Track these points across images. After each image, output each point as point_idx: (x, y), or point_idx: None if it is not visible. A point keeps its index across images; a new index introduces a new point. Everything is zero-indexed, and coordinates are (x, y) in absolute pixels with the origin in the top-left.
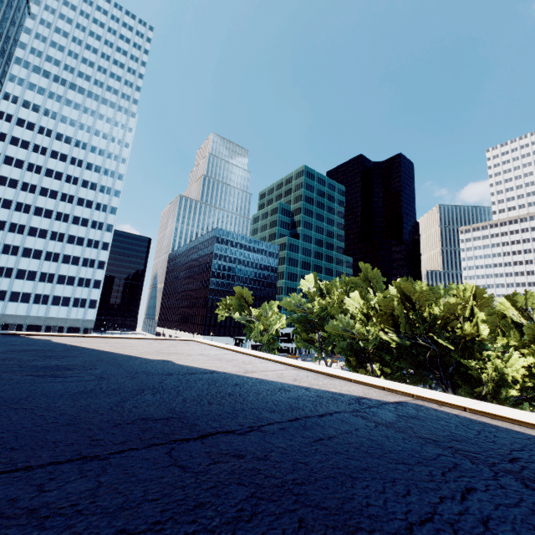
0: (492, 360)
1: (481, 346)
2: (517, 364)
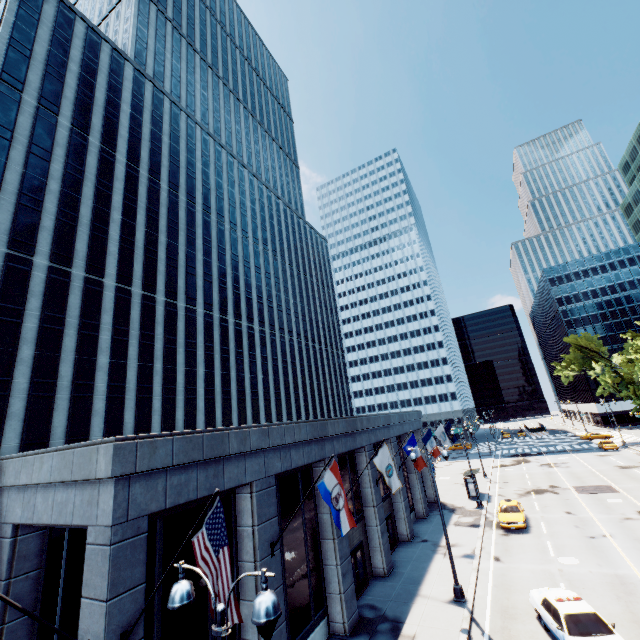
0: None
1: None
2: None
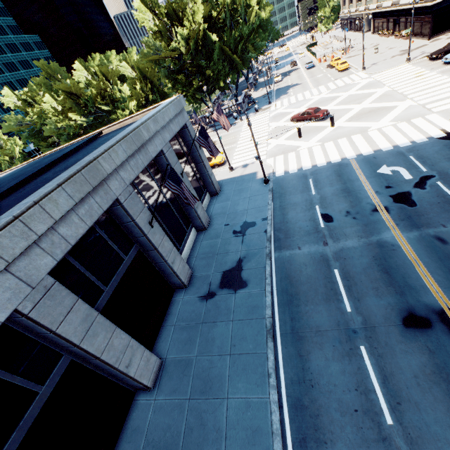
0: (118, 112)
1: (124, 101)
2: (132, 106)
